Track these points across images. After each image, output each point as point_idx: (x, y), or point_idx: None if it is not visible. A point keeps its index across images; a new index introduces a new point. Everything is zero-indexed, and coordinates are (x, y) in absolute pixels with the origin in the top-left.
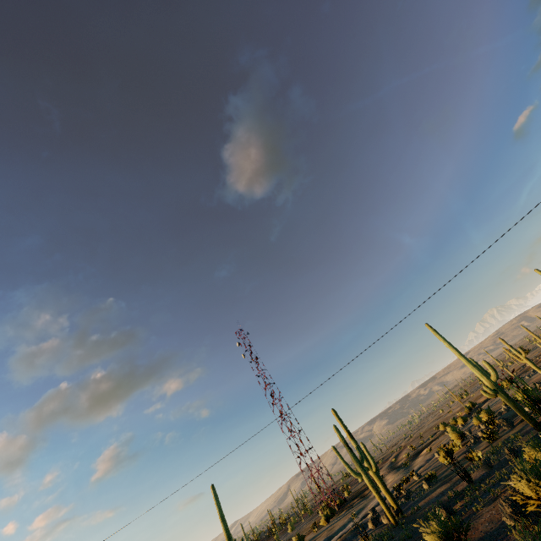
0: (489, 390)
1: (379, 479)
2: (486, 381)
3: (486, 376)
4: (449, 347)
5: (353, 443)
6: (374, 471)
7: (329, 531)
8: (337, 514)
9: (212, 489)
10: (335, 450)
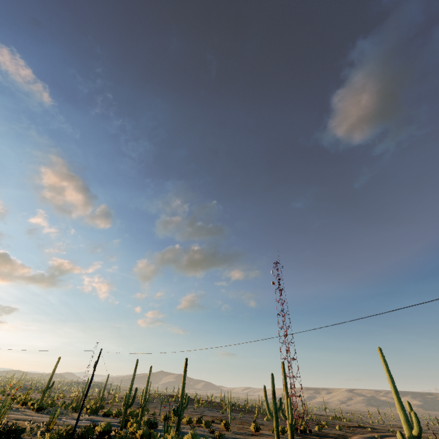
0: (401, 438)
1: (291, 431)
2: (406, 430)
3: (408, 426)
4: (388, 379)
5: (285, 394)
6: (289, 422)
7: (274, 438)
8: (295, 435)
9: (185, 360)
10: (264, 389)
